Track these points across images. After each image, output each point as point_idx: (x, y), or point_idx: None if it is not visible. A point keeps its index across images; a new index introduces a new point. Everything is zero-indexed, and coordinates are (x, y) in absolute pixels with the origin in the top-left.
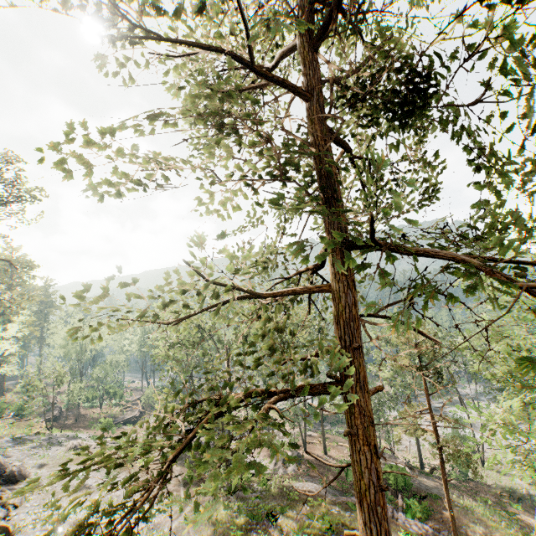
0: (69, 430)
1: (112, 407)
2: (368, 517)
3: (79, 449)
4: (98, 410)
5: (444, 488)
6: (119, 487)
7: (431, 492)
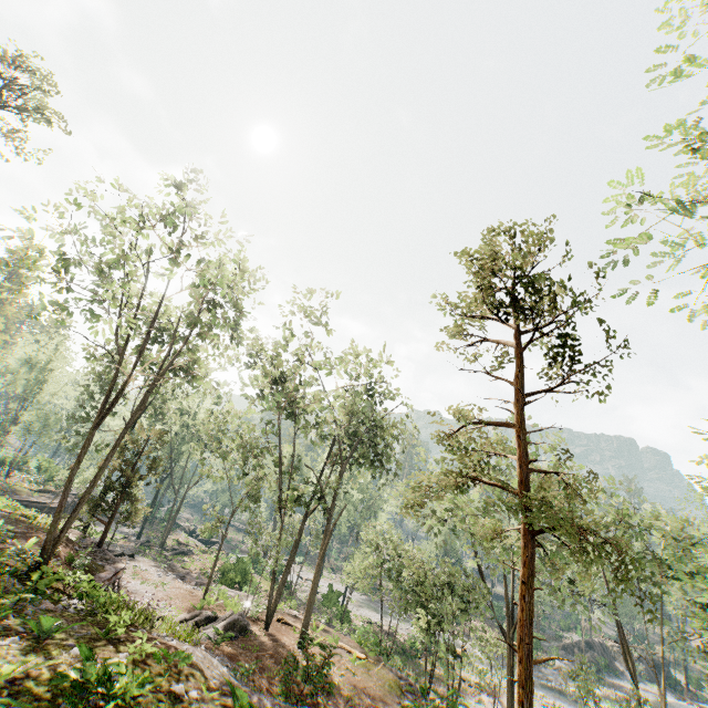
0: None
1: (28, 484)
2: None
3: None
4: (3, 479)
5: (518, 687)
6: None
7: None
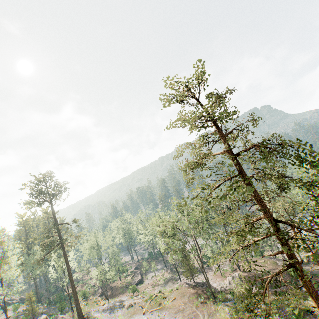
0: (114, 297)
1: (125, 277)
2: (317, 299)
3: (131, 305)
4: (119, 282)
5: None
6: (167, 318)
7: (313, 273)
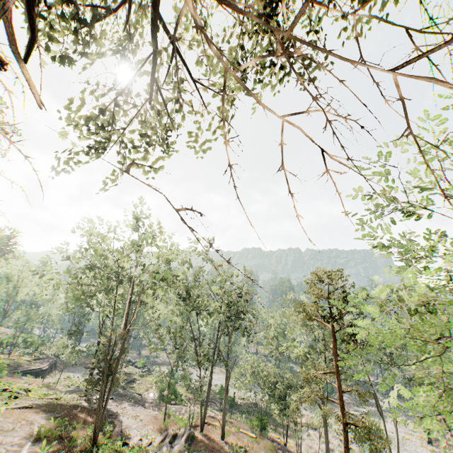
0: None
1: (23, 356)
2: None
3: None
4: (7, 356)
5: None
6: None
7: None
